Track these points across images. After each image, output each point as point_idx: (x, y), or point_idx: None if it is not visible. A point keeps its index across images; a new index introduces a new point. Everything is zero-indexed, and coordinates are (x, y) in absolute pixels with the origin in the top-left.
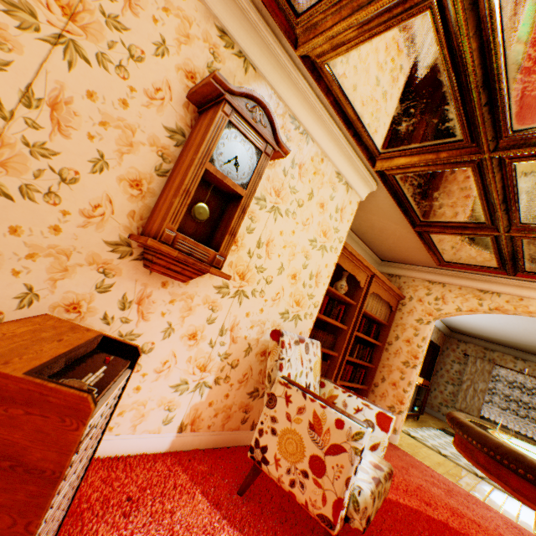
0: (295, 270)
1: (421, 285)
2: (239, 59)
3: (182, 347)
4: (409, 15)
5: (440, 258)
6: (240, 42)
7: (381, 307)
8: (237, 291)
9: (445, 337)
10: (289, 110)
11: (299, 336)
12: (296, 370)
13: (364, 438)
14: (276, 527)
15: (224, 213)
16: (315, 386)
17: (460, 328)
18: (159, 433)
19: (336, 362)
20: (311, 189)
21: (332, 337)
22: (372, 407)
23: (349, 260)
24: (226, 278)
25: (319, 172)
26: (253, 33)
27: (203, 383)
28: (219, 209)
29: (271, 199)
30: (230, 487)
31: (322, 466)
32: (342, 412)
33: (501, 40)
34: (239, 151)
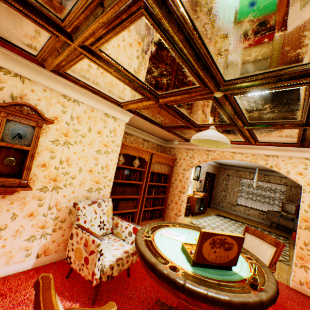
0: (90, 168)
1: (184, 151)
2: (17, 77)
3: (26, 221)
4: (79, 59)
5: (185, 138)
6: (13, 70)
7: (164, 167)
8: (54, 187)
9: (219, 168)
10: (61, 93)
11: (93, 201)
12: (91, 217)
13: (101, 245)
14: (82, 287)
15: (26, 158)
16: (108, 220)
17: (223, 163)
18: (25, 261)
19: (139, 200)
20: (89, 127)
21: (135, 188)
22: (131, 225)
23: (134, 150)
24: (29, 190)
25: (92, 117)
26: (19, 64)
27: (45, 234)
28: (23, 156)
29: (63, 139)
30: (63, 276)
31: (88, 260)
32: (96, 236)
33: (122, 67)
34: (21, 130)
